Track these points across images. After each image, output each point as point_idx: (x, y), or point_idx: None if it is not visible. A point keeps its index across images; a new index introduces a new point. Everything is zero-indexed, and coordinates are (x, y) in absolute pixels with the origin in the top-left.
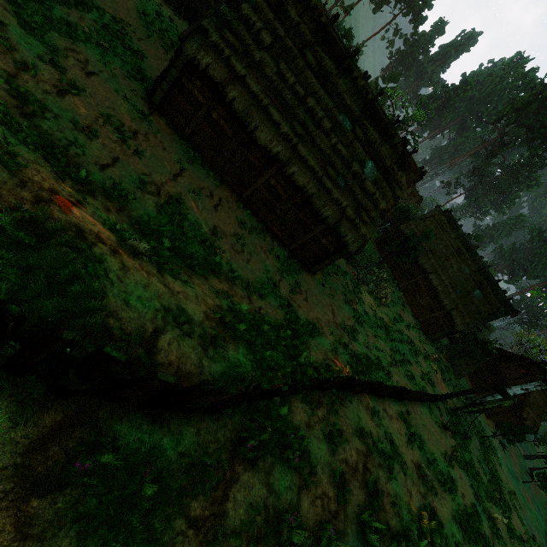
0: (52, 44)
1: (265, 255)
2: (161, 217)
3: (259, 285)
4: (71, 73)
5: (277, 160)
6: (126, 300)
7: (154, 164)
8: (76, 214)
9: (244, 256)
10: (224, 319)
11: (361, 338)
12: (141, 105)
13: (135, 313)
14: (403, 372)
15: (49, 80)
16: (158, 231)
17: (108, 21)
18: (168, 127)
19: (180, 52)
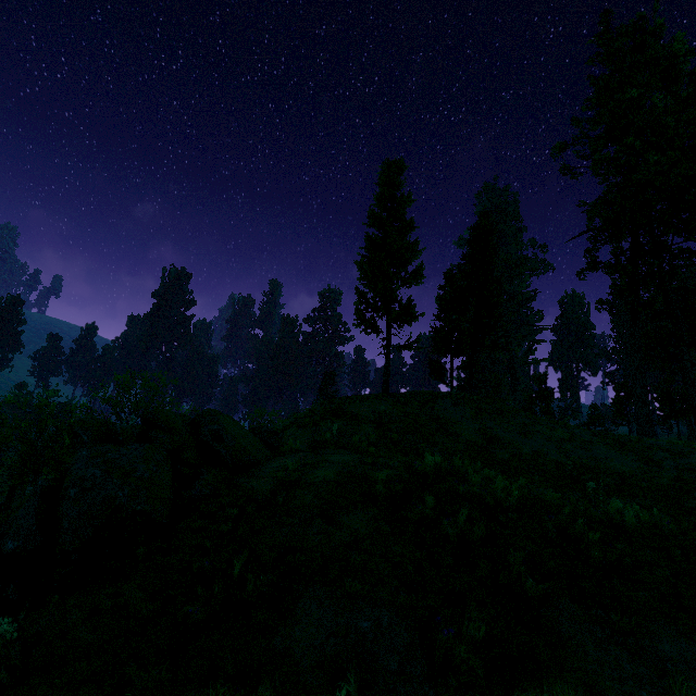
0: None
1: None
2: None
3: None
4: None
5: None
6: None
7: None
8: None
9: None
10: None
11: None
12: None
13: None
14: None
15: None
16: None
17: None
18: None
19: None
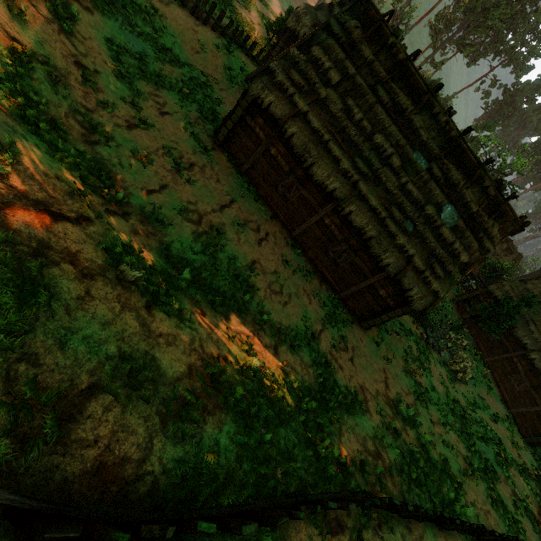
0: (138, 89)
1: (308, 299)
2: (195, 245)
3: (293, 334)
4: (146, 112)
5: (333, 197)
6: (64, 339)
7: (203, 194)
8: (56, 229)
9: (282, 298)
10: (217, 377)
11: (421, 425)
12: (206, 141)
13: (69, 358)
14: (484, 489)
15: (124, 116)
16: (187, 259)
17: (196, 75)
18: (228, 162)
19: (247, 93)
